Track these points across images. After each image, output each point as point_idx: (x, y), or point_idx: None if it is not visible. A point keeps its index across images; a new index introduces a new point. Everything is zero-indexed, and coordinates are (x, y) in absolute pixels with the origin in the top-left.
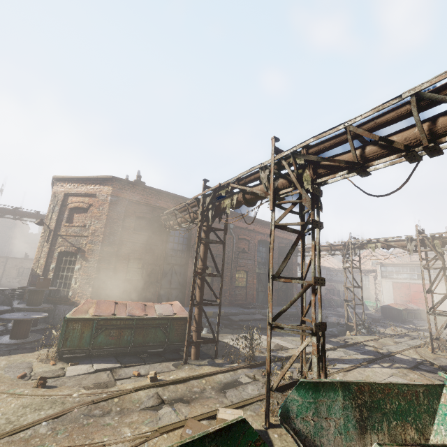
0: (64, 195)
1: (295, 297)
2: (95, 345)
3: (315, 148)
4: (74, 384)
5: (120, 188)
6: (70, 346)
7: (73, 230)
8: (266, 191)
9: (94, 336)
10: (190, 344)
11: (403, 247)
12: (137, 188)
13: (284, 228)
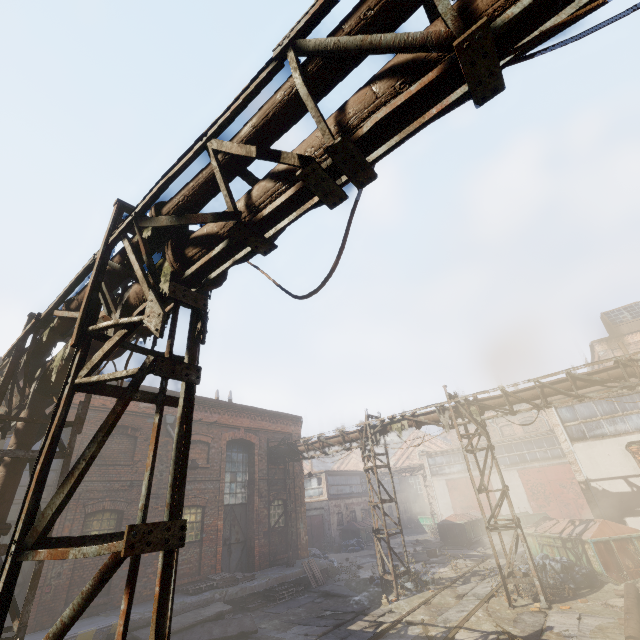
0: None
1: (63, 618)
2: None
3: (171, 202)
4: None
5: None
6: None
7: None
8: (106, 314)
9: None
10: None
11: (436, 422)
12: None
13: (119, 391)
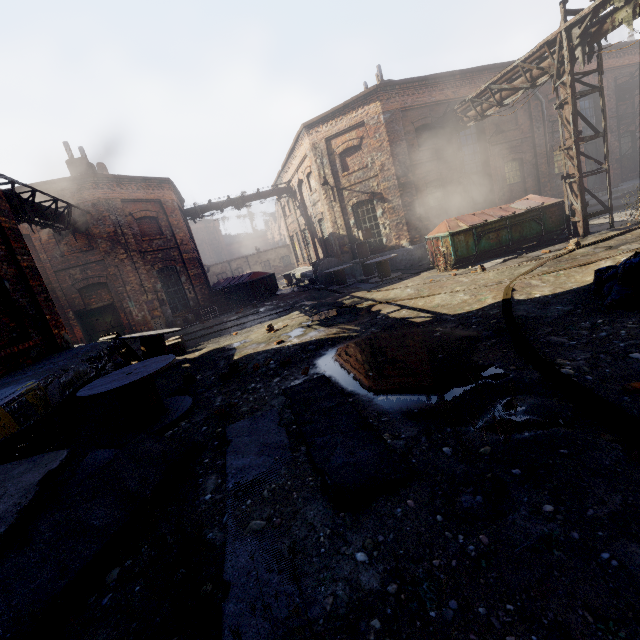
0: (325, 142)
1: None
2: (480, 250)
3: None
4: (504, 266)
5: (387, 99)
6: (461, 255)
7: (355, 177)
8: None
9: (478, 243)
10: (585, 219)
11: None
12: (404, 89)
13: None
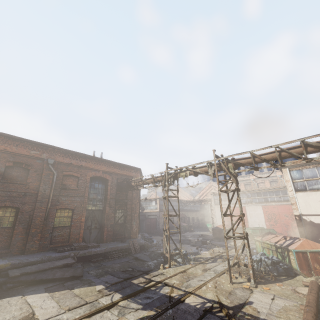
0: None
1: None
2: None
3: None
4: None
5: None
6: None
7: None
8: None
9: None
10: None
11: (206, 173)
12: None
13: None
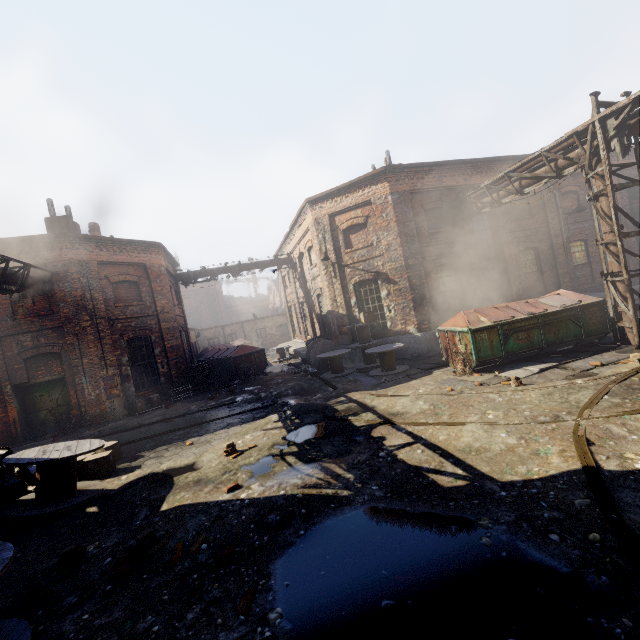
0: (329, 217)
1: None
2: (507, 352)
3: None
4: (545, 380)
5: (396, 180)
6: (485, 356)
7: (359, 255)
8: None
9: (504, 343)
10: (639, 325)
11: None
12: (414, 172)
13: None
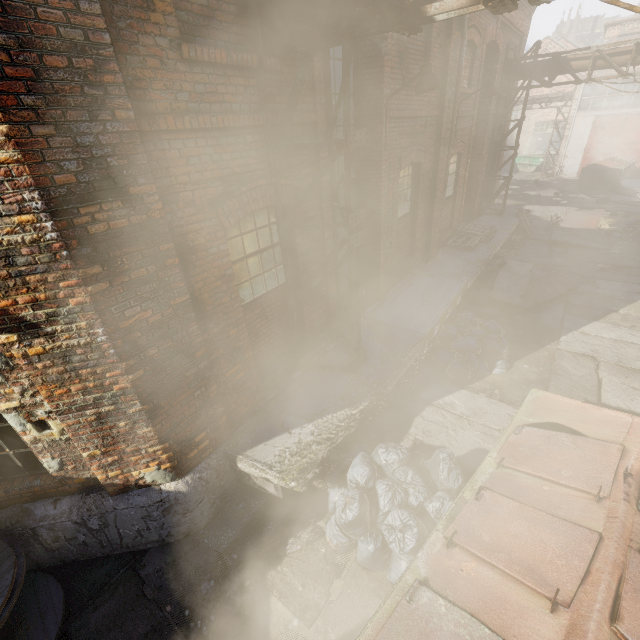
0: None
1: None
2: None
3: None
4: None
5: None
6: None
7: None
8: None
9: None
10: None
11: None
12: None
13: None
